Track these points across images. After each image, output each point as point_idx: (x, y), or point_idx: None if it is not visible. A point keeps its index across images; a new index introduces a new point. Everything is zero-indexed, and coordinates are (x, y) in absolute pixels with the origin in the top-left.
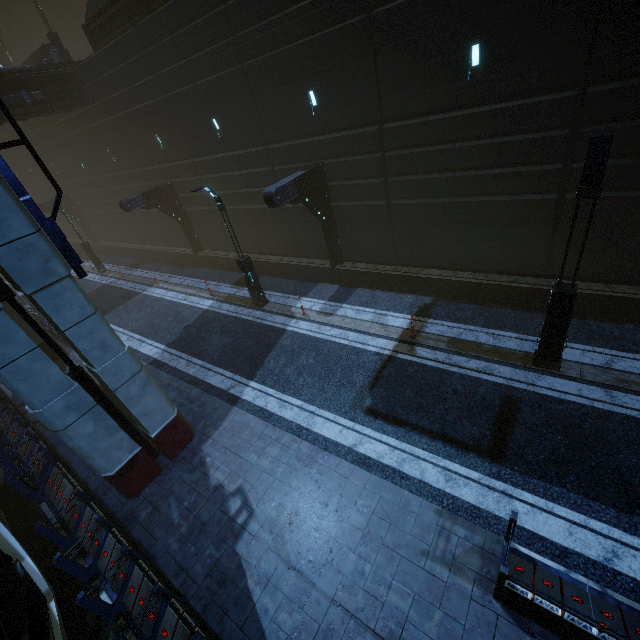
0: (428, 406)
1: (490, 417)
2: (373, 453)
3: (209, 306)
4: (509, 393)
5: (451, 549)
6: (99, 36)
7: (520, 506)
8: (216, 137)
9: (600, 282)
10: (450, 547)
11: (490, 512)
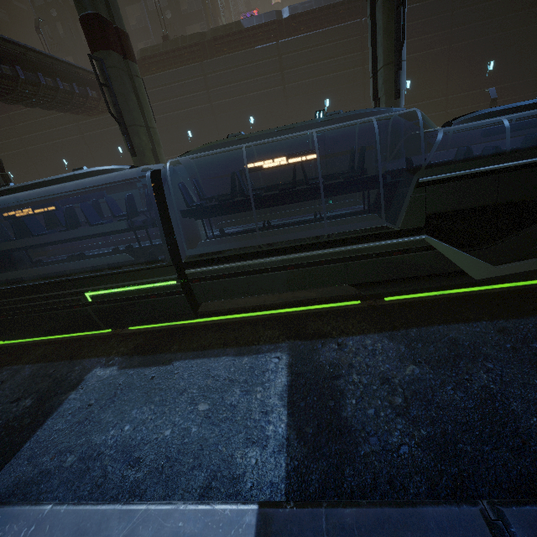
0: None
1: None
2: None
3: (279, 220)
4: None
5: None
6: (152, 67)
7: None
8: (248, 129)
9: None
10: None
11: None
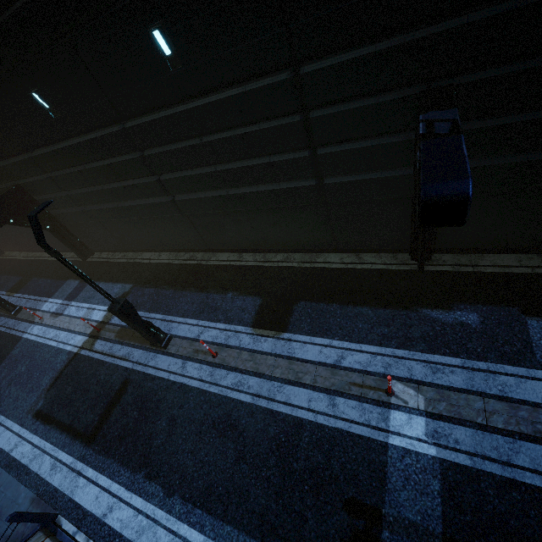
0: (75, 400)
1: (106, 403)
2: (20, 455)
3: None
4: (128, 377)
5: (24, 531)
6: None
7: (82, 482)
8: None
9: (238, 252)
10: (24, 529)
11: (62, 492)
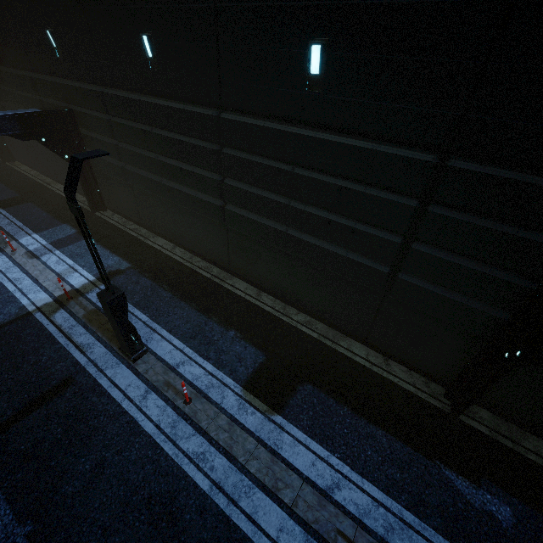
0: None
1: (31, 396)
2: None
3: None
4: (74, 375)
5: None
6: None
7: None
8: None
9: (258, 287)
10: None
11: None
